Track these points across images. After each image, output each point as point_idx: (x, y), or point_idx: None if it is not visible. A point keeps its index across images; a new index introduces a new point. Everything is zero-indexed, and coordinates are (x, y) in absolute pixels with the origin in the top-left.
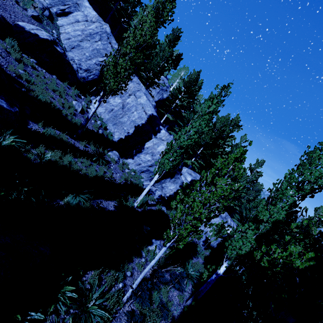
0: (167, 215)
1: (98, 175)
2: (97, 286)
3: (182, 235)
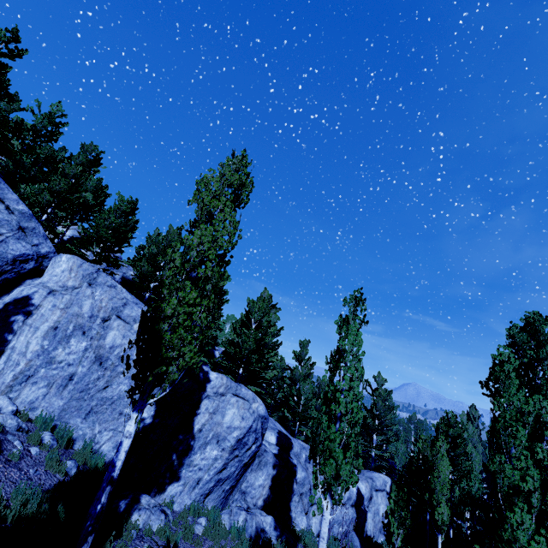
0: None
1: None
2: None
3: None
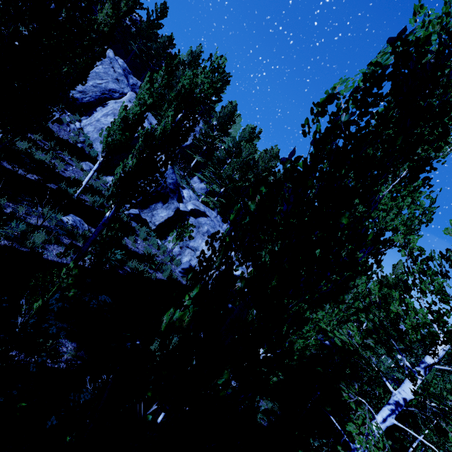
0: (133, 228)
1: (34, 155)
2: None
3: None
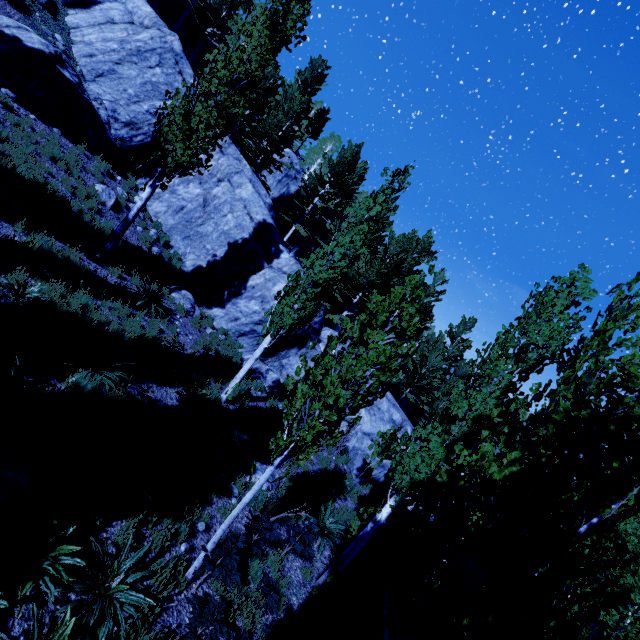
0: None
1: (146, 336)
2: (131, 549)
3: (305, 441)
